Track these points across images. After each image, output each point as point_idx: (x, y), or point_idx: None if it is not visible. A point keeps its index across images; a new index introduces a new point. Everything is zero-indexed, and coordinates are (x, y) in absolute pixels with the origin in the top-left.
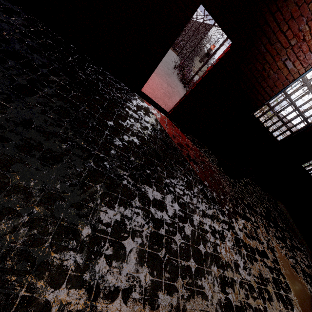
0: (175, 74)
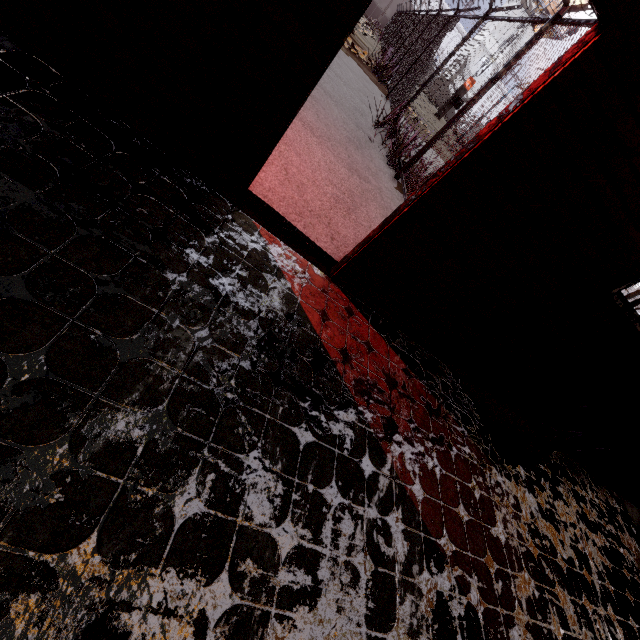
0: (377, 141)
